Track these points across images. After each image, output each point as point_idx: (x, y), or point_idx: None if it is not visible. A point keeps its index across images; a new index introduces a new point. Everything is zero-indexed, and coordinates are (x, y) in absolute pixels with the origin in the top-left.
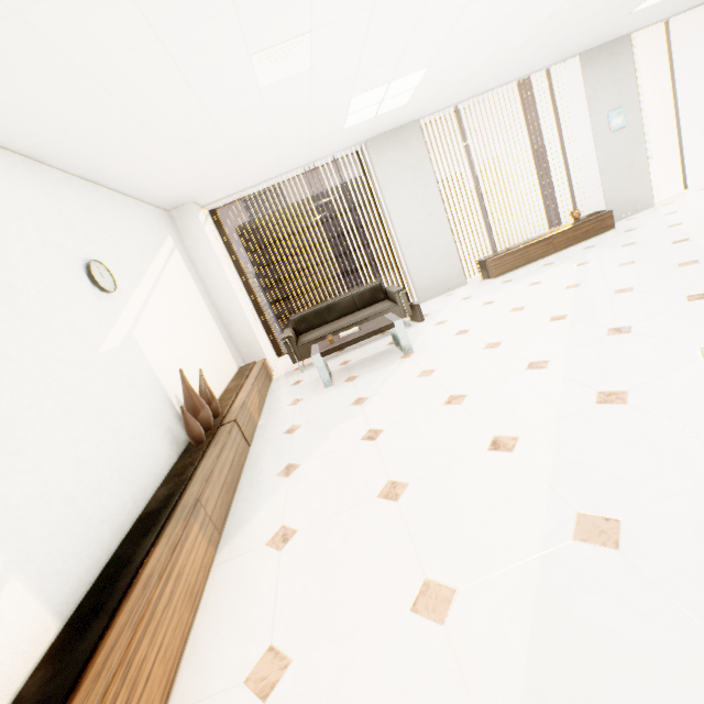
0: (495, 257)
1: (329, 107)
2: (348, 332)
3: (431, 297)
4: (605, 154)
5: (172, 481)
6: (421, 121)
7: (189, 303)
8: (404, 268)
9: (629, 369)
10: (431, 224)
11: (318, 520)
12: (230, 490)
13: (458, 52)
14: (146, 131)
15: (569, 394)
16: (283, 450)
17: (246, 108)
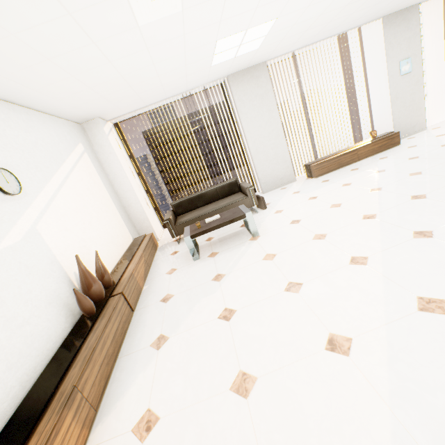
0: (317, 163)
1: (199, 47)
2: (211, 219)
3: (271, 189)
4: (396, 91)
5: (60, 357)
6: (268, 63)
7: (94, 194)
8: (252, 168)
9: (441, 275)
10: (273, 138)
11: (178, 409)
12: (111, 360)
13: (300, 7)
14: (43, 59)
15: (391, 295)
16: (157, 319)
17: (130, 44)
